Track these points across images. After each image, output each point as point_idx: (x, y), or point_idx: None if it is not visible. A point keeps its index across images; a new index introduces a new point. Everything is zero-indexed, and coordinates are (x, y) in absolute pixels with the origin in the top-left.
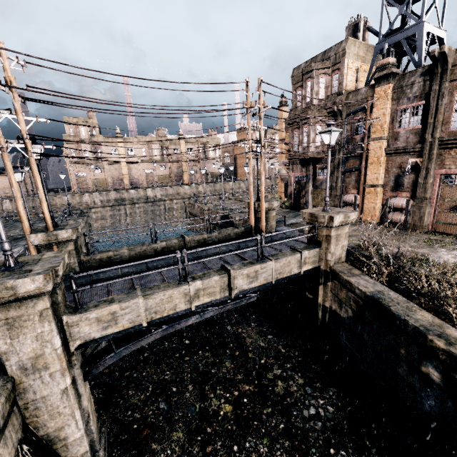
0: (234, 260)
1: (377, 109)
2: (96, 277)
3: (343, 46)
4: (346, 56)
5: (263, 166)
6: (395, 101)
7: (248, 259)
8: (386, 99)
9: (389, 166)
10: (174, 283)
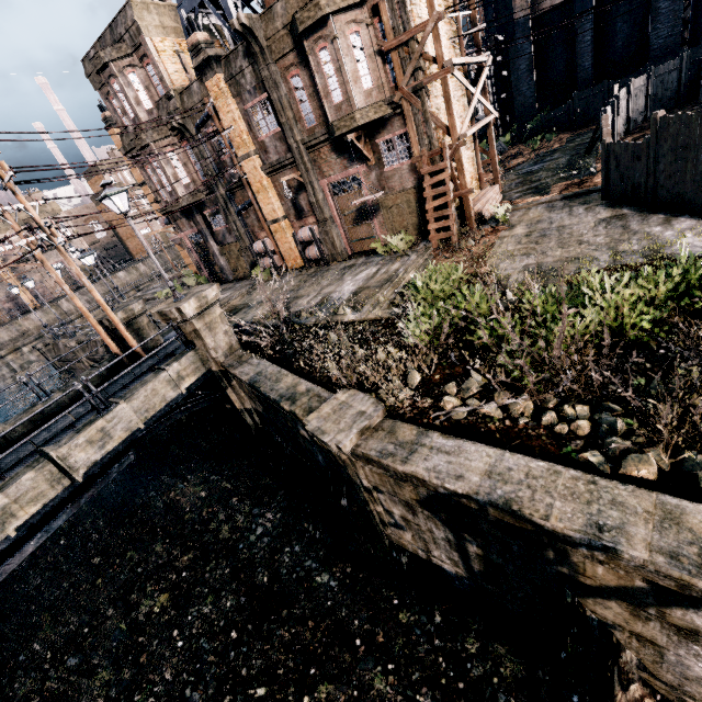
0: None
1: (223, 114)
2: None
3: (129, 15)
4: (145, 33)
5: (73, 263)
6: (237, 97)
7: None
8: (225, 98)
9: (279, 189)
10: None
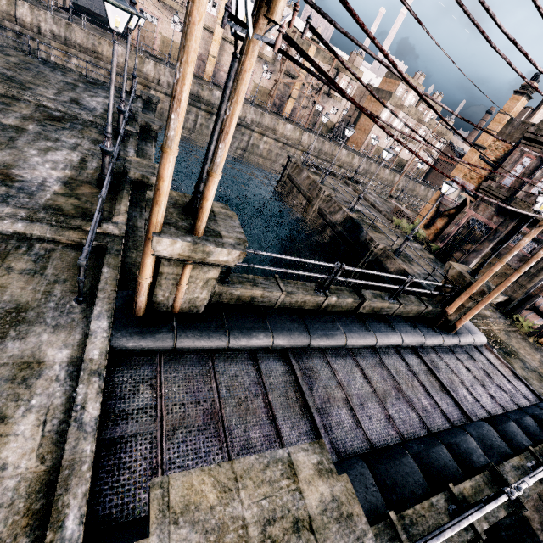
0: (432, 384)
1: None
2: (235, 344)
3: None
4: None
5: None
6: None
7: (457, 398)
8: None
9: None
10: (446, 515)
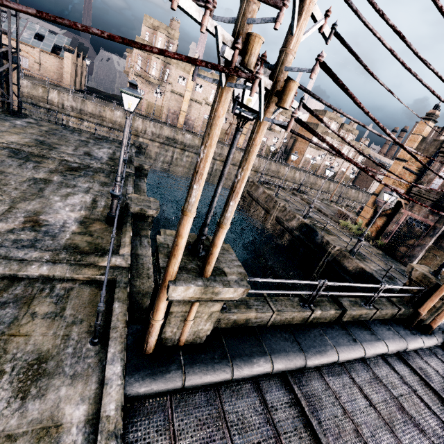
0: (431, 398)
1: None
2: (239, 374)
3: None
4: None
5: None
6: None
7: None
8: None
9: None
10: None
